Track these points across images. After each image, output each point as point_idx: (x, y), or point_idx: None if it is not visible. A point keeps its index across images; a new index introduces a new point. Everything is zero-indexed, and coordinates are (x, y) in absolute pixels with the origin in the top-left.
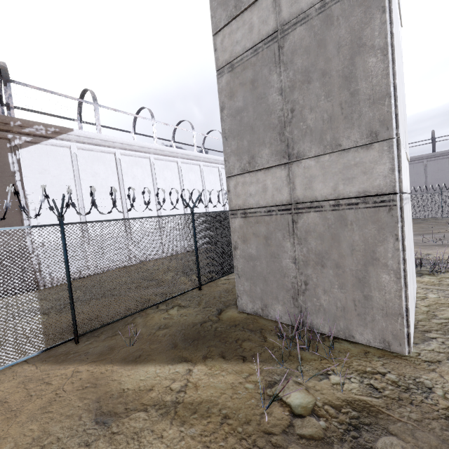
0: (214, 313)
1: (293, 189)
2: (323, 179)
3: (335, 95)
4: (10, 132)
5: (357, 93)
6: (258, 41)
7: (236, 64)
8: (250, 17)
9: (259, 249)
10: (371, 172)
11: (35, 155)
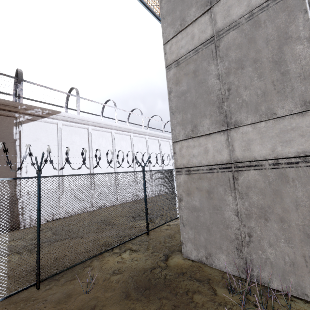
0: (161, 259)
1: (232, 150)
2: (260, 142)
3: (267, 76)
4: (17, 113)
5: (287, 73)
6: (198, 44)
7: (181, 61)
8: (191, 30)
9: (202, 201)
10: (309, 135)
11: (32, 128)
